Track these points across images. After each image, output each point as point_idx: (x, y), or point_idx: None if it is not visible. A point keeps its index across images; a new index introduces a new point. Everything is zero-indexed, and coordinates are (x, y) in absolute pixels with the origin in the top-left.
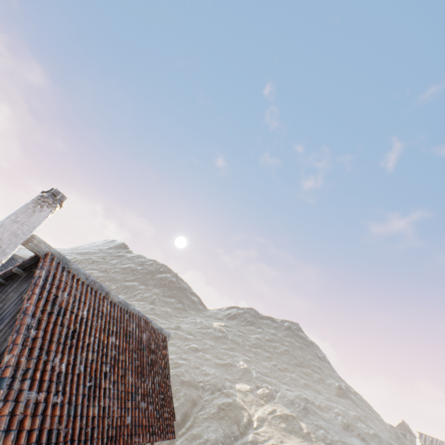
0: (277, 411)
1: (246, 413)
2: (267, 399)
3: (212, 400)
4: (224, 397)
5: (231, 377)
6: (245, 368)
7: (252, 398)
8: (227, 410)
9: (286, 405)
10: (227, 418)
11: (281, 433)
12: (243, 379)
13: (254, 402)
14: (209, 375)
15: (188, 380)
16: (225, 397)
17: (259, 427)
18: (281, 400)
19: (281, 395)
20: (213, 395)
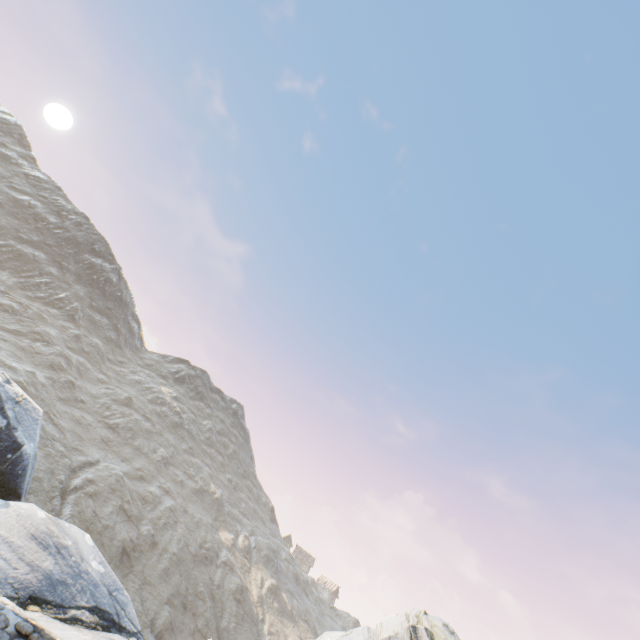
0: (264, 580)
1: (251, 596)
2: (250, 557)
3: (223, 584)
4: (231, 574)
5: (211, 518)
6: (220, 500)
7: (240, 558)
8: (243, 602)
9: (264, 563)
10: (246, 618)
11: (279, 619)
12: (220, 520)
13: (244, 567)
14: (200, 526)
15: (196, 551)
16: (231, 573)
17: (264, 618)
18: (259, 557)
19: (257, 547)
20: (220, 573)
